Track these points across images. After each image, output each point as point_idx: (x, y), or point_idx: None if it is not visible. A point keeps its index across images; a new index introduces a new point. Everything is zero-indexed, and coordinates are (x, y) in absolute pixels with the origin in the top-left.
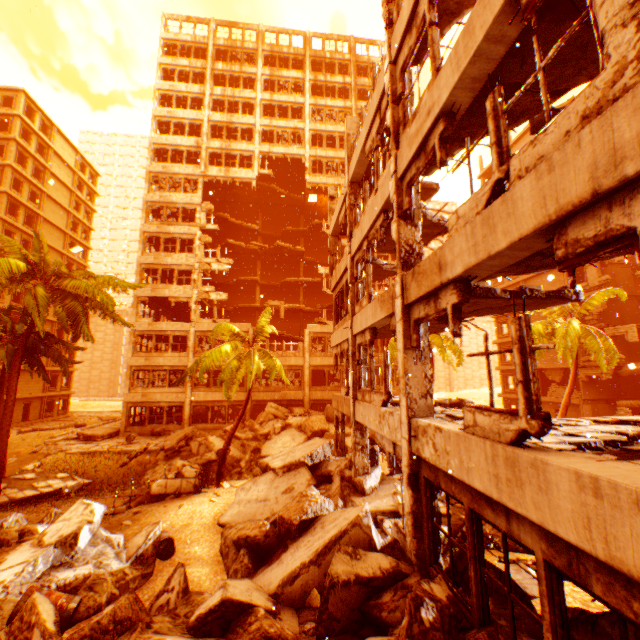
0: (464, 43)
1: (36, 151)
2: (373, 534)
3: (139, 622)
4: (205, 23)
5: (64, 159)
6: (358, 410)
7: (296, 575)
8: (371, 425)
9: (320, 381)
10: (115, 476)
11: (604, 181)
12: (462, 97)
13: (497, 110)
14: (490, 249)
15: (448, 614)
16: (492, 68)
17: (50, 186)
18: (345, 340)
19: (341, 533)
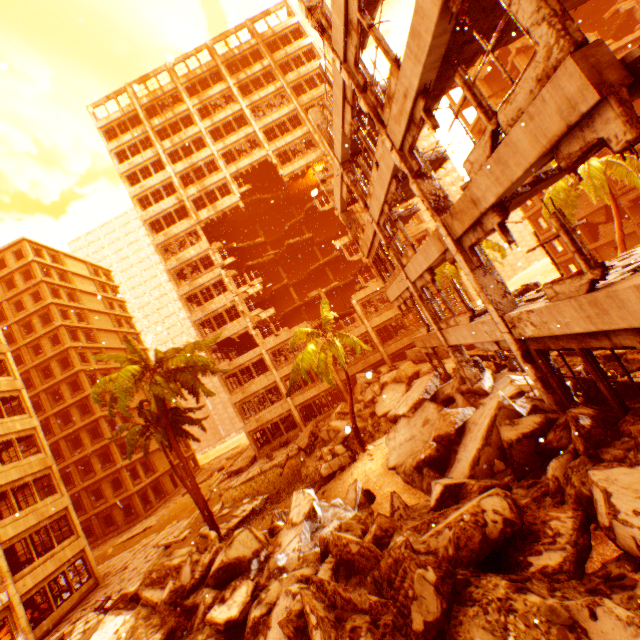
0: (415, 44)
1: (60, 281)
2: (516, 408)
3: (397, 526)
4: (123, 93)
5: (81, 274)
6: (448, 336)
7: (477, 458)
8: (468, 340)
9: (385, 337)
10: (281, 484)
11: (570, 119)
12: (429, 77)
13: (467, 83)
14: (510, 179)
15: (598, 419)
16: (444, 49)
17: (85, 302)
18: (404, 290)
19: (493, 418)
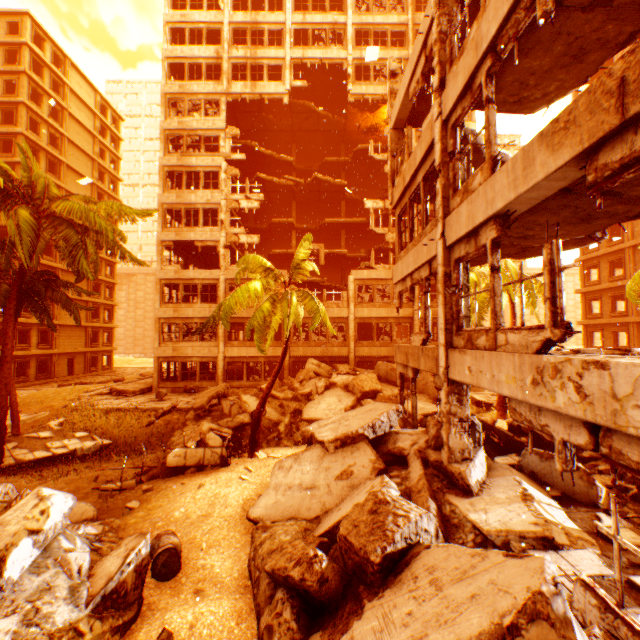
0: None
1: (50, 88)
2: (576, 637)
3: None
4: None
5: (82, 98)
6: (459, 363)
7: None
8: (502, 388)
9: (365, 337)
10: (140, 436)
11: None
12: None
13: None
14: None
15: None
16: None
17: (70, 129)
18: (423, 264)
19: (503, 634)
